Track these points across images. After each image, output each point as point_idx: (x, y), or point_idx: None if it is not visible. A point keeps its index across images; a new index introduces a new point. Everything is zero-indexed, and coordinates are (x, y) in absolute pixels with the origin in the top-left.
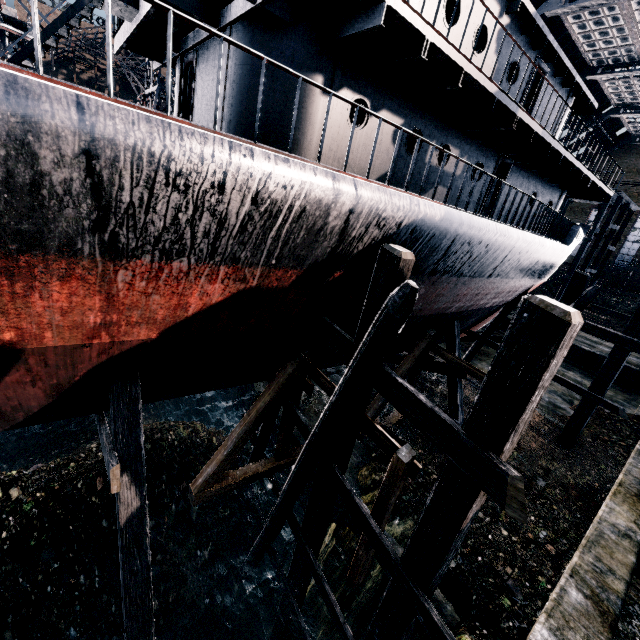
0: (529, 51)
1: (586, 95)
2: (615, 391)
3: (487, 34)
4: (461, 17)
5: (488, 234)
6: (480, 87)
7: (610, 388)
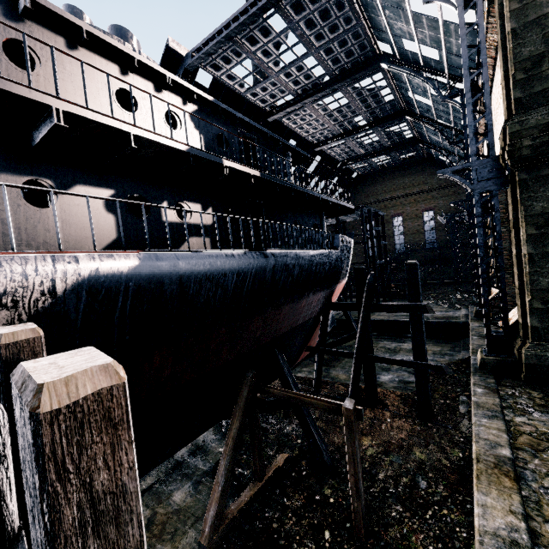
0: (229, 126)
1: (296, 149)
2: (441, 345)
3: (178, 117)
4: (141, 105)
5: (228, 264)
6: (167, 147)
7: (436, 344)
